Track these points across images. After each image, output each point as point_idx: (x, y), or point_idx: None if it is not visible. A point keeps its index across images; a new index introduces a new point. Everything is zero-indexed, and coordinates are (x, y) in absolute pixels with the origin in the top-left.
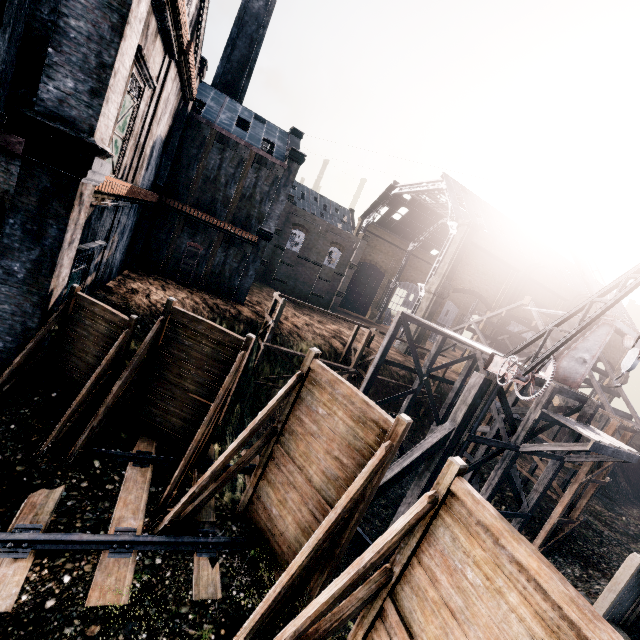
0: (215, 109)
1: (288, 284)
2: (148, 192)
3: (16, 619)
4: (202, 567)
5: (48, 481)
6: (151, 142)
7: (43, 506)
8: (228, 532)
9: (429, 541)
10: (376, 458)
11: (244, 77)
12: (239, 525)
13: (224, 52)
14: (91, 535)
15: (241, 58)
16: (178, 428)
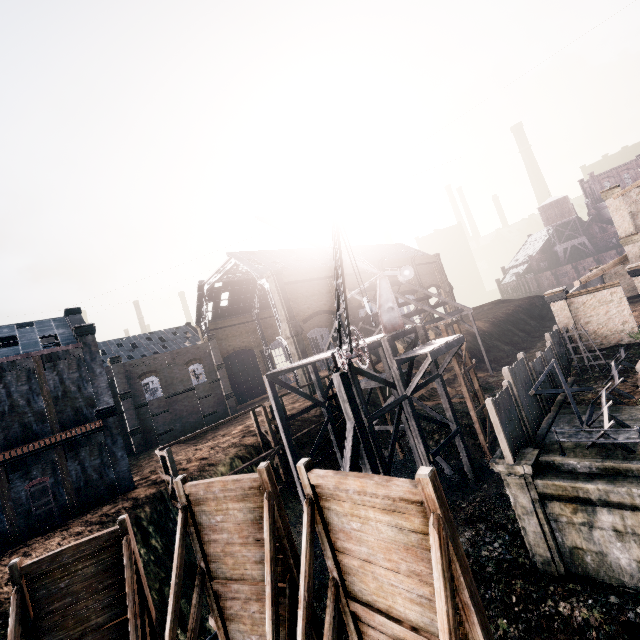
0: None
1: (176, 428)
2: None
3: None
4: None
5: None
6: None
7: None
8: None
9: (332, 531)
10: (266, 512)
11: None
12: None
13: None
14: None
15: None
16: None
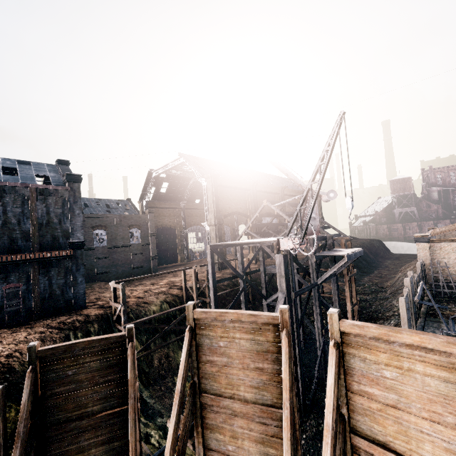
0: None
1: (111, 272)
2: None
3: None
4: None
5: None
6: None
7: None
8: None
9: (350, 374)
10: (285, 347)
11: None
12: None
13: None
14: None
15: None
16: (102, 455)
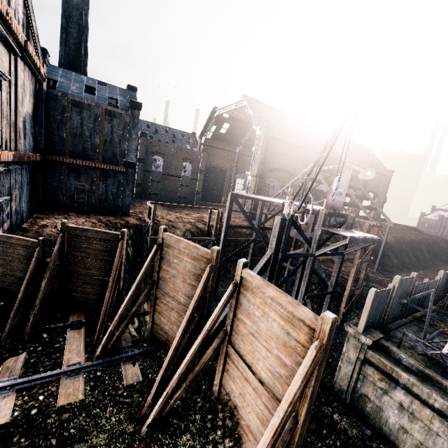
0: (66, 83)
1: (161, 195)
2: (31, 154)
3: (14, 424)
4: (127, 369)
5: (14, 353)
6: (21, 118)
7: (14, 367)
8: (141, 348)
9: (239, 306)
10: (205, 274)
11: (82, 54)
12: (148, 342)
13: (61, 39)
14: (51, 372)
15: (75, 41)
16: (95, 301)
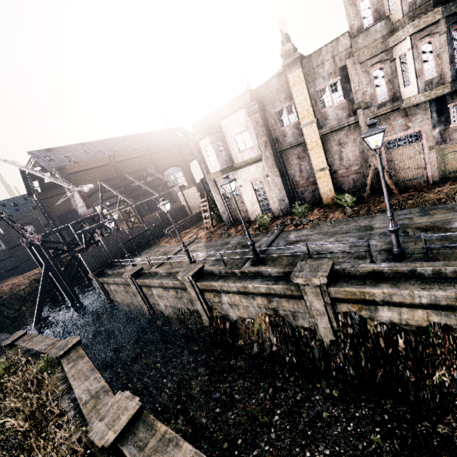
0: None
1: (21, 265)
2: None
3: None
4: None
5: None
6: None
7: None
8: None
9: None
10: None
11: None
12: None
13: None
14: None
15: None
16: None
